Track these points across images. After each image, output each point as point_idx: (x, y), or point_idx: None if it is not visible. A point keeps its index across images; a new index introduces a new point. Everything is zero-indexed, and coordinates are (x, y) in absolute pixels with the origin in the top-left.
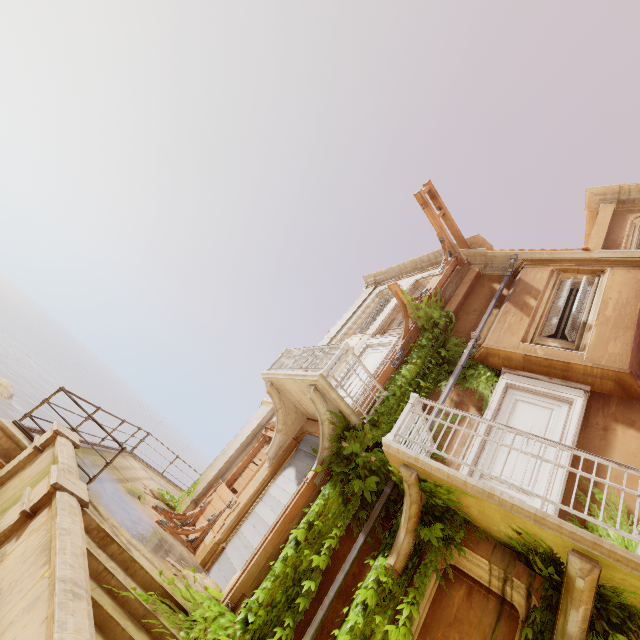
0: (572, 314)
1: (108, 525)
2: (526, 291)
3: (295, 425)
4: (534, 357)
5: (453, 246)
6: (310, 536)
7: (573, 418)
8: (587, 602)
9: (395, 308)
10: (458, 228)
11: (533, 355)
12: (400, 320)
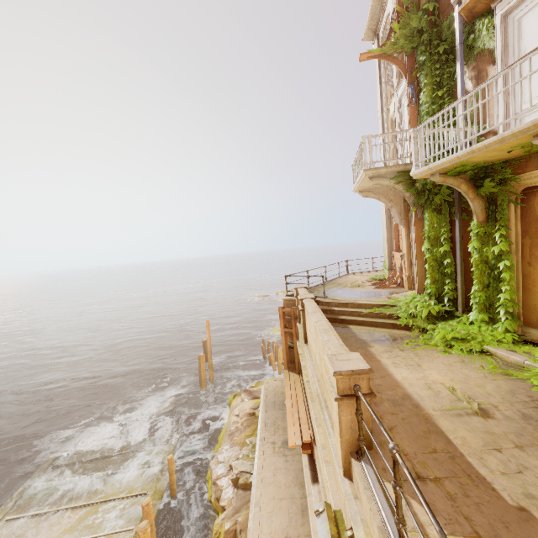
0: None
1: (342, 301)
2: None
3: (397, 195)
4: None
5: None
6: (432, 243)
7: None
8: None
9: None
10: None
11: None
12: None
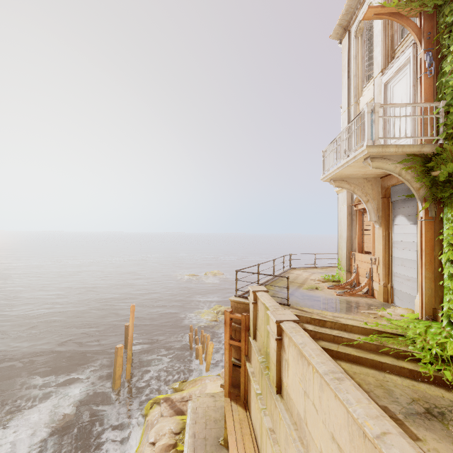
0: None
1: (315, 315)
2: None
3: (375, 189)
4: None
5: None
6: None
7: None
8: None
9: (384, 27)
10: None
11: None
12: (399, 30)
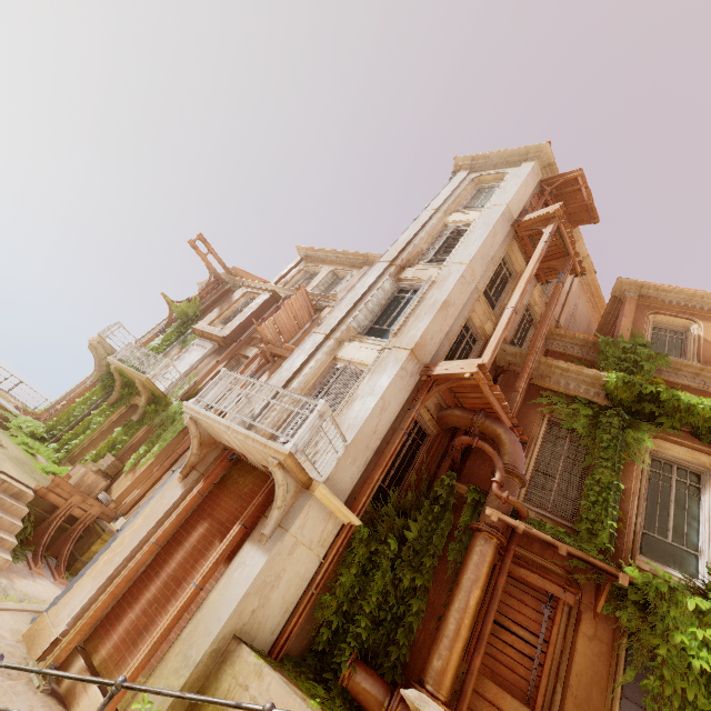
0: (233, 314)
1: None
2: (229, 301)
3: None
4: (205, 331)
5: (216, 273)
6: (84, 400)
7: (203, 355)
8: (145, 395)
9: None
10: (223, 262)
11: (204, 330)
12: None
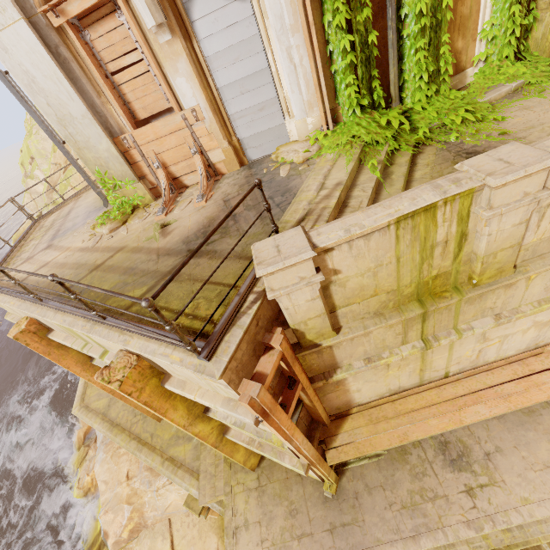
0: None
1: (318, 206)
2: None
3: None
4: None
5: None
6: (350, 4)
7: None
8: None
9: None
10: None
11: None
12: None
